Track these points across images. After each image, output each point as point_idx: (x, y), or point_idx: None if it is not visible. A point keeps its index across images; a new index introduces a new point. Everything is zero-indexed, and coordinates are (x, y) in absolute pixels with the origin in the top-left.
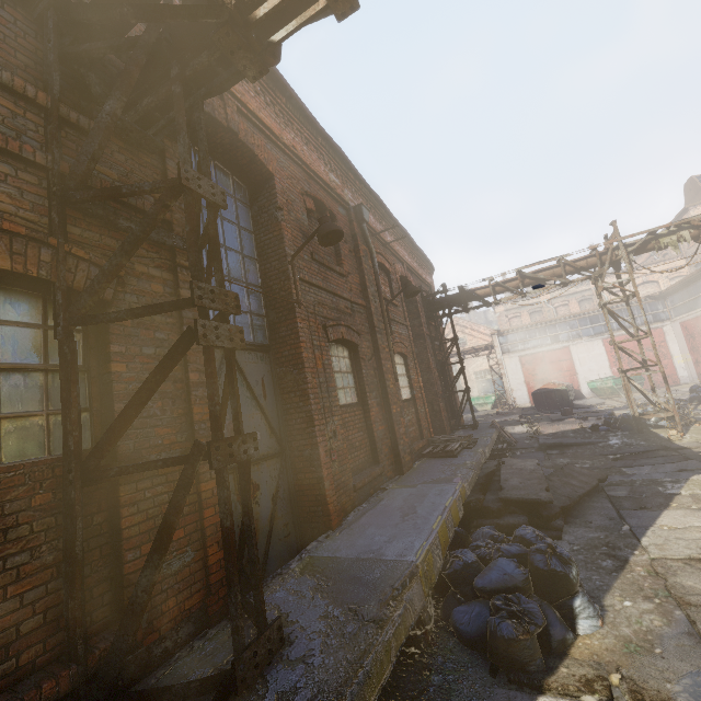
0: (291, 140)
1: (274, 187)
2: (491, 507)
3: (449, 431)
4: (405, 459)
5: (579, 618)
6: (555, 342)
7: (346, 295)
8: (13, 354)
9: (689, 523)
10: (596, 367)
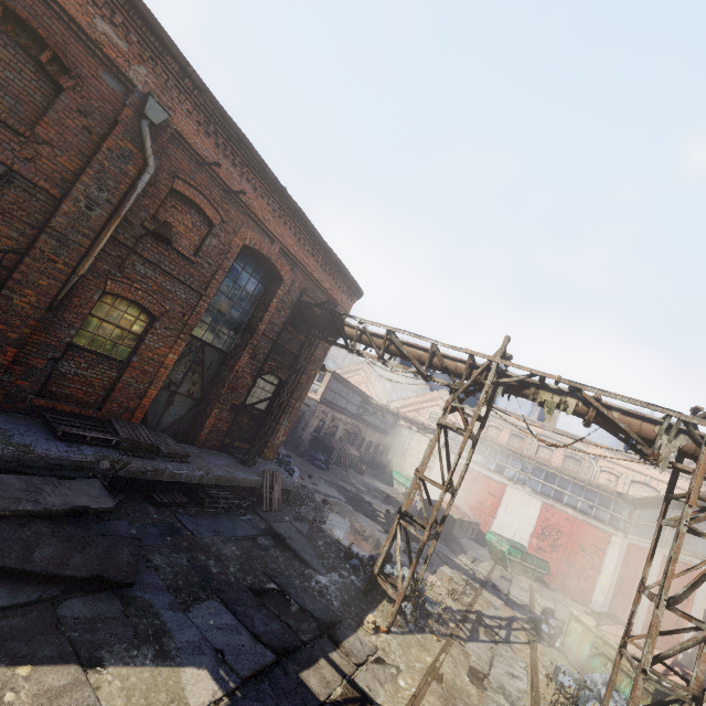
0: None
1: None
2: None
3: (213, 445)
4: None
5: None
6: (498, 472)
7: None
8: None
9: None
10: (518, 525)
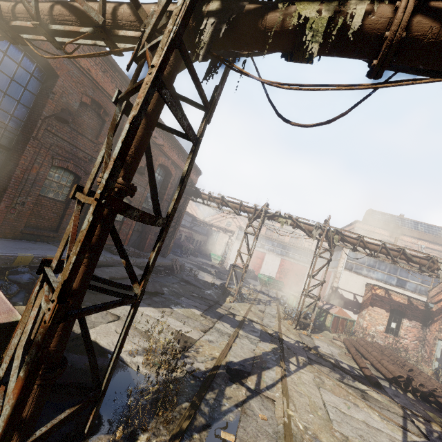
0: (89, 66)
1: (56, 82)
2: None
3: (149, 251)
4: None
5: None
6: (262, 247)
7: (89, 152)
8: None
9: (146, 312)
10: (271, 269)
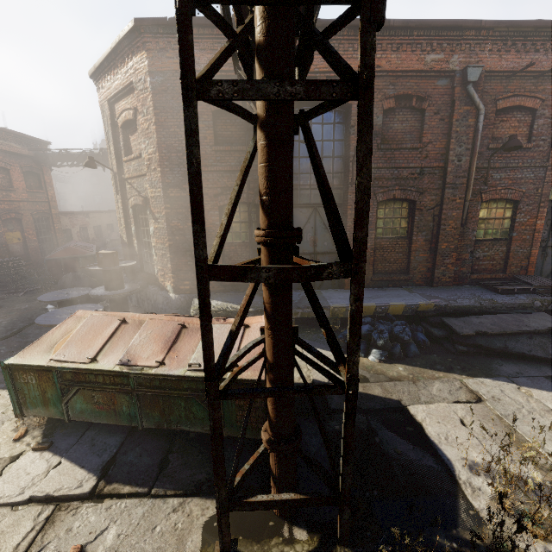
0: (376, 62)
1: (351, 113)
2: (429, 319)
3: None
4: (441, 279)
5: (371, 354)
6: None
7: (414, 164)
8: (243, 219)
9: (551, 402)
10: None
